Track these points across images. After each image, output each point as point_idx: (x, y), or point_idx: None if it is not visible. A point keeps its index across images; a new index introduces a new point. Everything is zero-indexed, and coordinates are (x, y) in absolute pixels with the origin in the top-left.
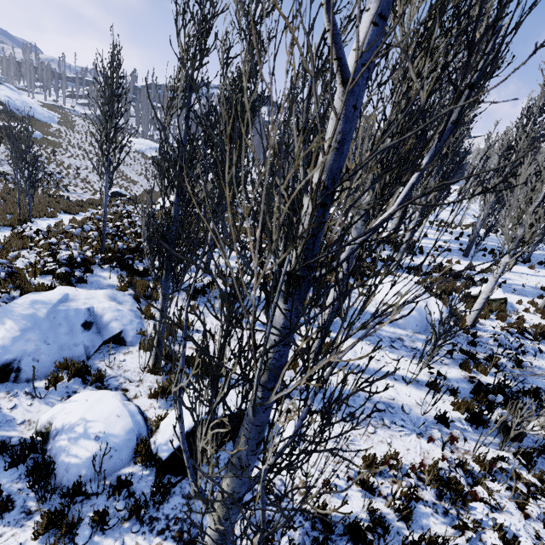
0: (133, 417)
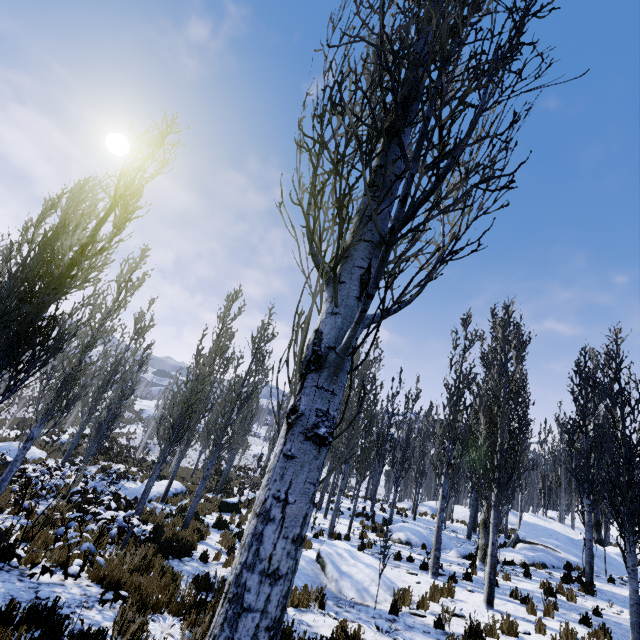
0: None
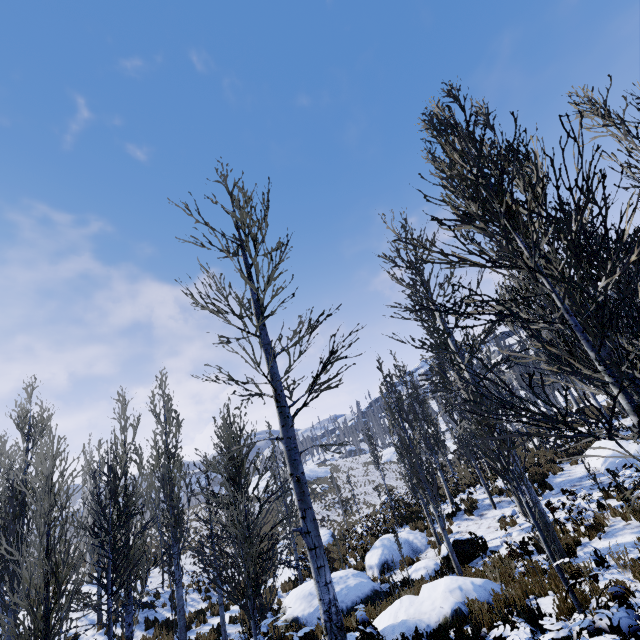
0: (435, 561)
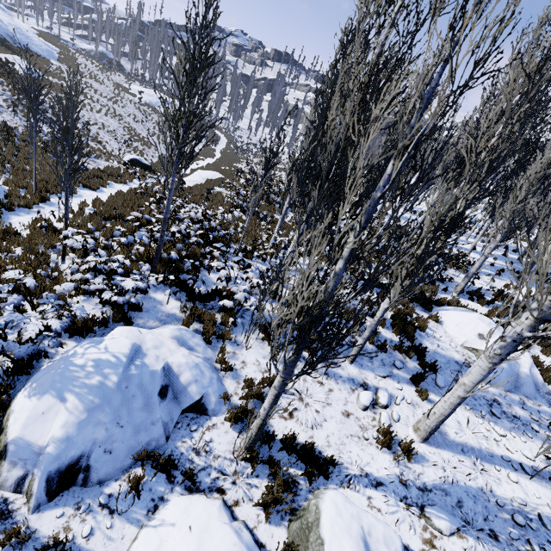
0: None
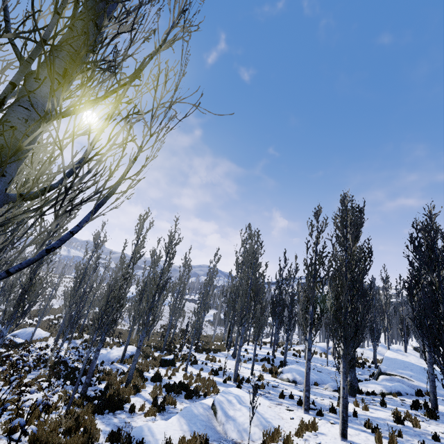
0: None
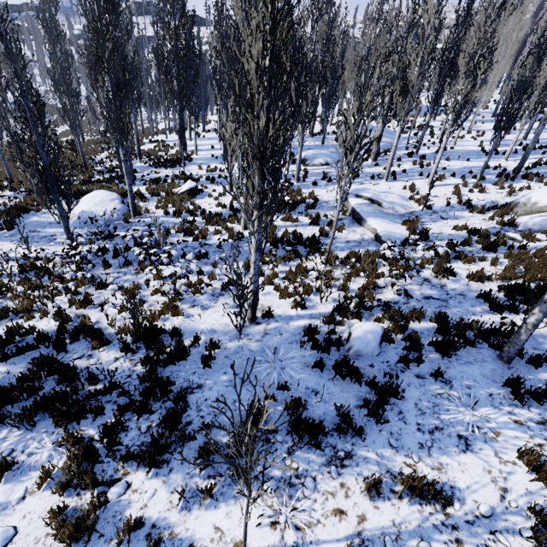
0: None
